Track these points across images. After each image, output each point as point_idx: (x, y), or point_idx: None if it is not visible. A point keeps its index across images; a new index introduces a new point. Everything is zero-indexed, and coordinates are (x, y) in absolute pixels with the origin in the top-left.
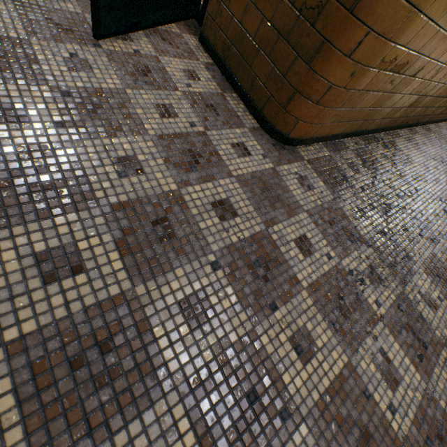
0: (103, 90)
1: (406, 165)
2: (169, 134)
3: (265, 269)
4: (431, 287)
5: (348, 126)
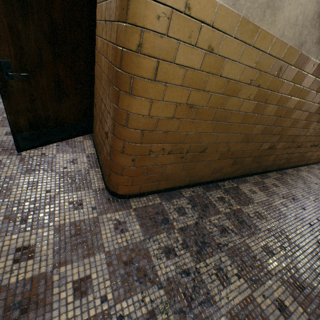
0: (1, 177)
1: (246, 205)
2: (25, 199)
3: (22, 312)
4: None
5: (176, 182)
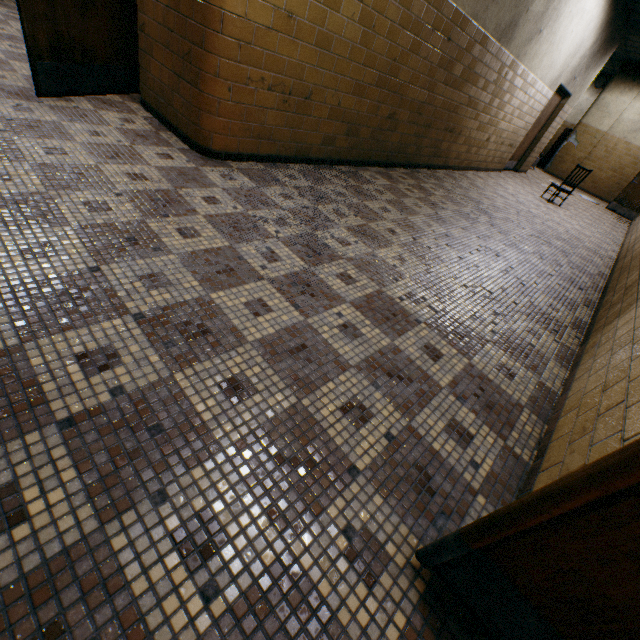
0: (42, 121)
1: (365, 185)
2: (97, 144)
3: (166, 203)
4: (351, 237)
5: (280, 148)
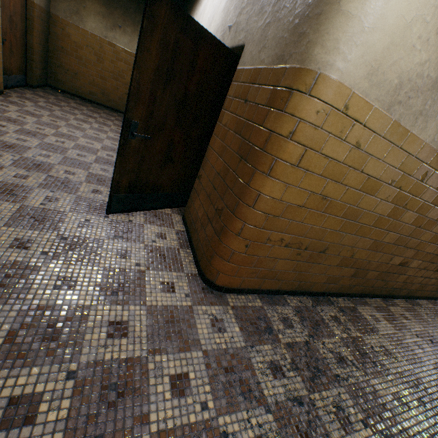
0: (90, 238)
1: (368, 334)
2: (115, 268)
3: (119, 395)
4: None
5: (282, 284)
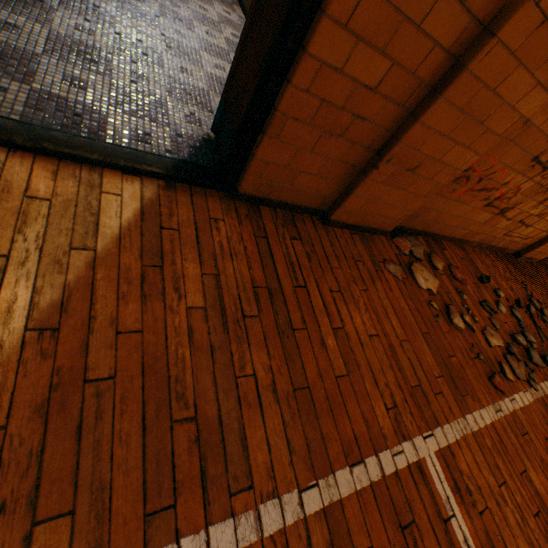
0: None
1: None
2: None
3: (209, 23)
4: None
5: None
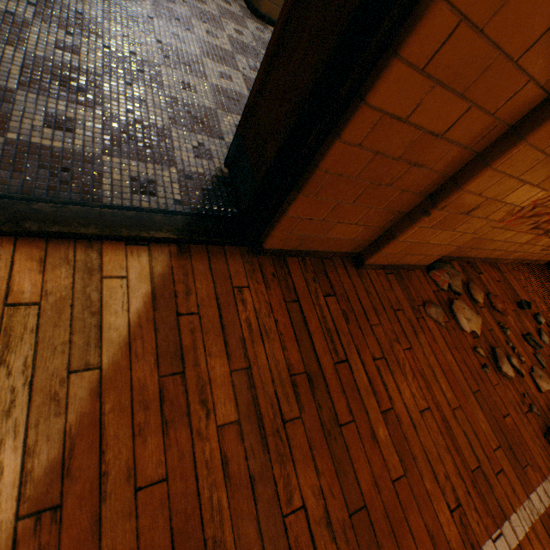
0: None
1: None
2: None
3: (209, 19)
4: None
5: None
